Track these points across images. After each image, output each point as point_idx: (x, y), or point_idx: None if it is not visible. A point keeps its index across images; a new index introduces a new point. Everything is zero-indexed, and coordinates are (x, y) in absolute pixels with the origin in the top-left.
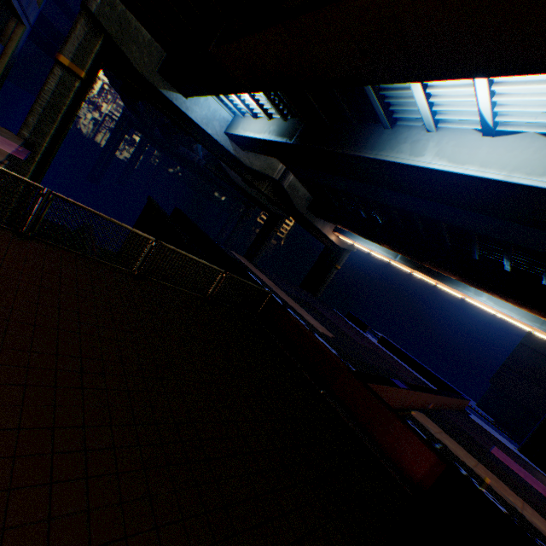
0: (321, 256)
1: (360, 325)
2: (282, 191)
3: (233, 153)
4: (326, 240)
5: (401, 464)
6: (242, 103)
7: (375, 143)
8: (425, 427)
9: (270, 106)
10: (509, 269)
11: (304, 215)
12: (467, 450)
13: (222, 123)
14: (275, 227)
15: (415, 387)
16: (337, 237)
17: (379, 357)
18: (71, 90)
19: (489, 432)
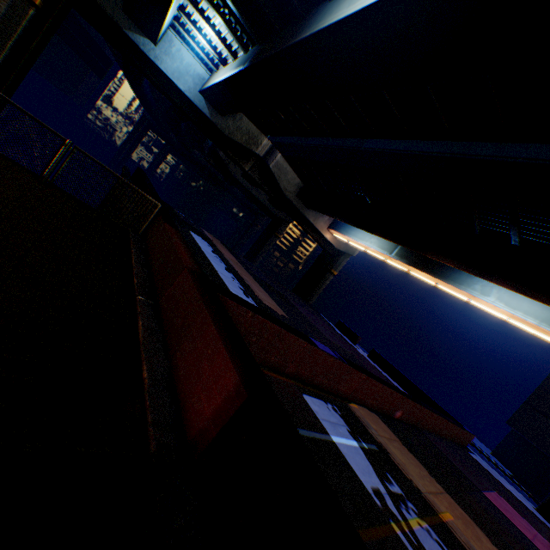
0: (317, 259)
1: (350, 335)
2: (269, 172)
3: (209, 117)
4: (321, 239)
5: (188, 404)
6: (209, 45)
7: (316, 20)
8: (362, 423)
9: (231, 38)
10: (518, 241)
11: (294, 203)
12: (434, 474)
13: (197, 80)
14: (277, 231)
15: (362, 370)
16: (333, 236)
17: (354, 360)
18: (24, 17)
19: (495, 477)
